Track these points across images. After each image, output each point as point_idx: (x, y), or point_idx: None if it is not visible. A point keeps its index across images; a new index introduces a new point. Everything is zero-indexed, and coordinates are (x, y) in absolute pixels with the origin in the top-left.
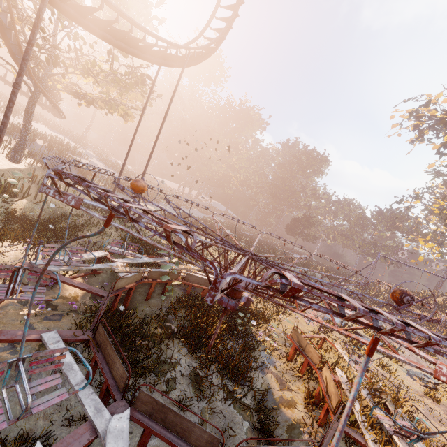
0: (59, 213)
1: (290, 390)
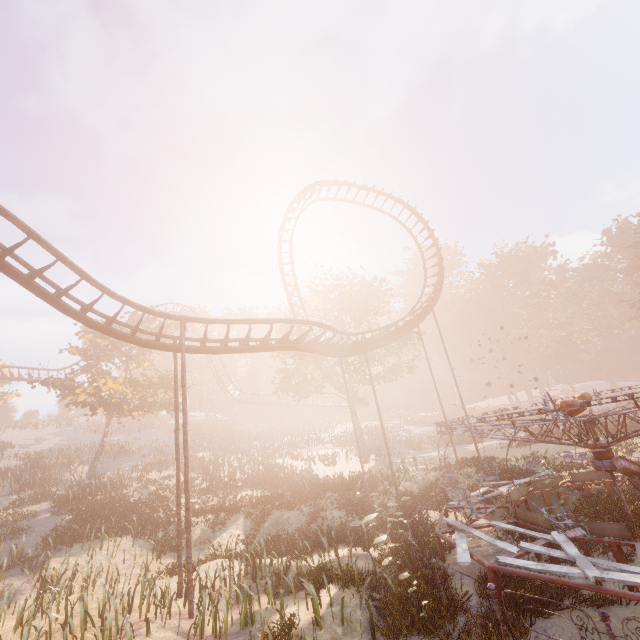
0: (426, 483)
1: None
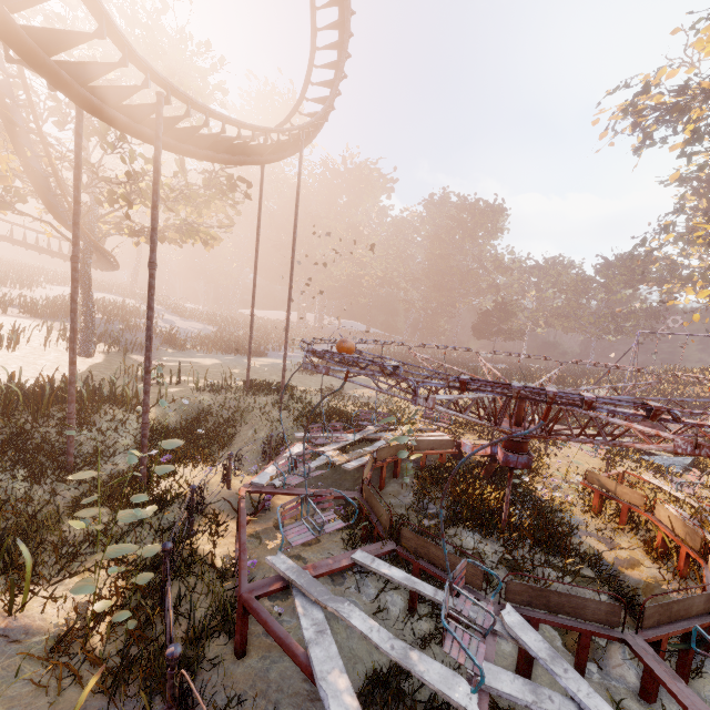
0: (193, 410)
1: (622, 547)
